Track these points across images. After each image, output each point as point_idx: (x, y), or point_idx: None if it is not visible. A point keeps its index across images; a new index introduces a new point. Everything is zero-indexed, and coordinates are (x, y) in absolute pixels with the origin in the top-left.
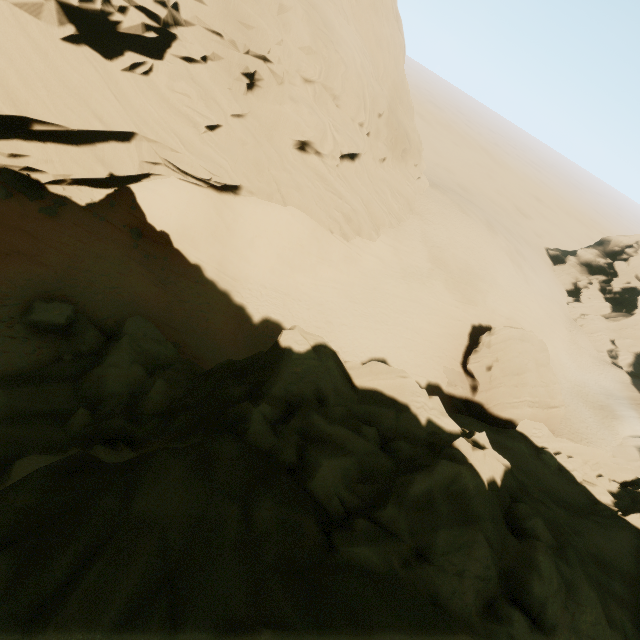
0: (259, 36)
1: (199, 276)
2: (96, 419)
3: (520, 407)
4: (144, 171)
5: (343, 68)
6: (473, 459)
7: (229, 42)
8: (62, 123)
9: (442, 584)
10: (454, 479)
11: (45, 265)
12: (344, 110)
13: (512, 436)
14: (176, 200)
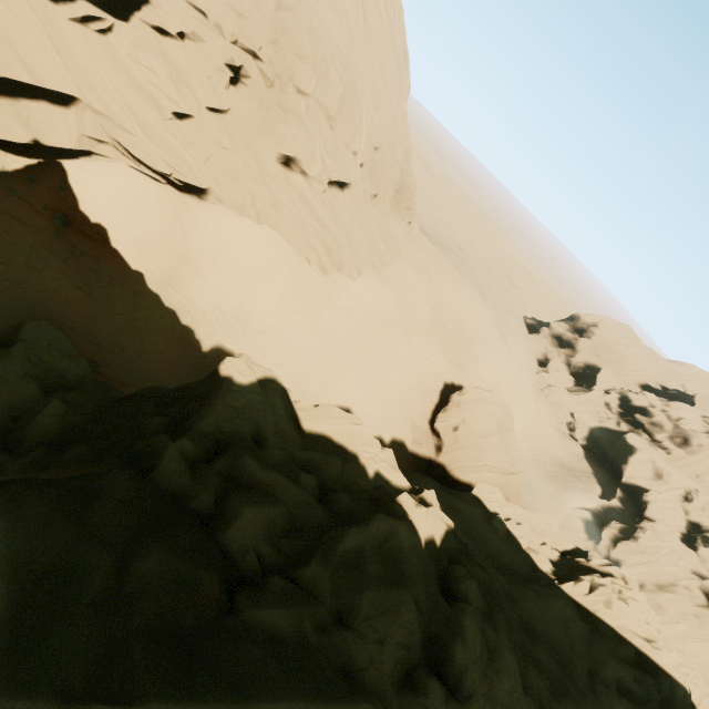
0: (251, 28)
1: (140, 286)
2: None
3: (481, 471)
4: (84, 147)
5: (342, 88)
6: (414, 516)
7: (214, 25)
8: None
9: (359, 652)
10: (389, 535)
11: None
12: (338, 133)
13: (467, 499)
14: (122, 190)
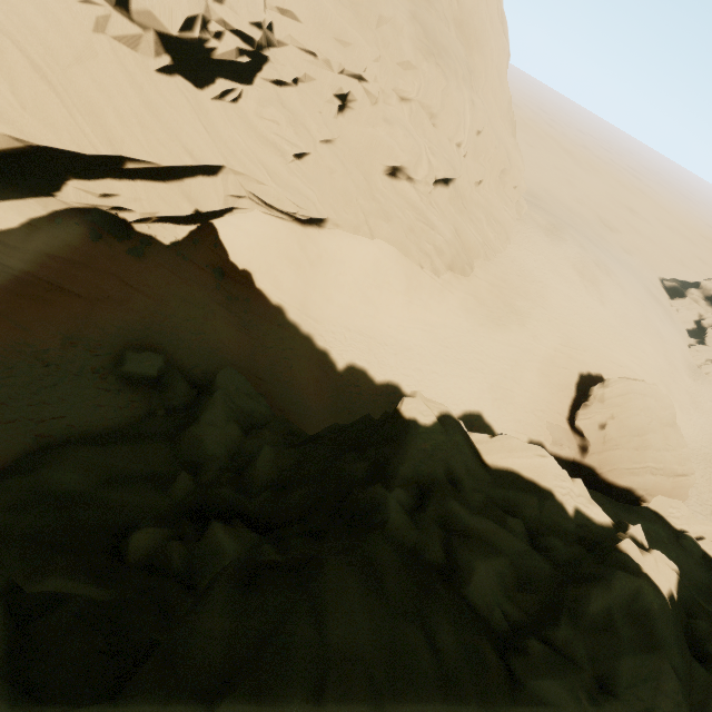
0: (356, 53)
1: (281, 318)
2: (199, 485)
3: (641, 474)
4: (228, 205)
5: (444, 83)
6: (647, 568)
7: (323, 61)
8: (154, 160)
9: None
10: (635, 596)
11: (133, 310)
12: (441, 129)
13: (645, 516)
14: (259, 236)
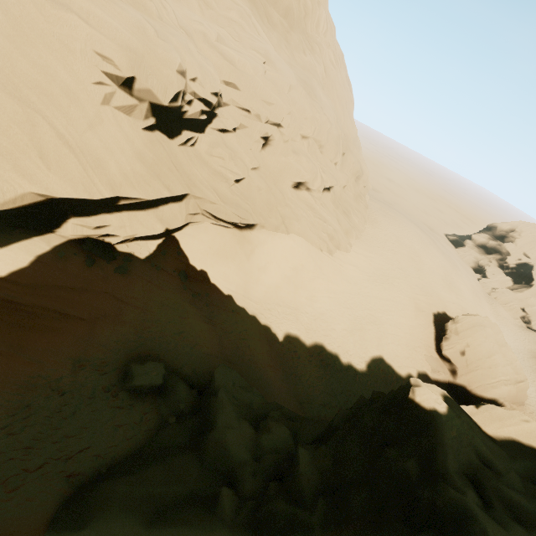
0: (277, 110)
1: (233, 305)
2: (242, 498)
3: (498, 386)
4: (187, 221)
5: (329, 126)
6: None
7: (254, 115)
8: (143, 196)
9: None
10: None
11: (126, 323)
12: (325, 155)
13: None
14: (210, 242)
